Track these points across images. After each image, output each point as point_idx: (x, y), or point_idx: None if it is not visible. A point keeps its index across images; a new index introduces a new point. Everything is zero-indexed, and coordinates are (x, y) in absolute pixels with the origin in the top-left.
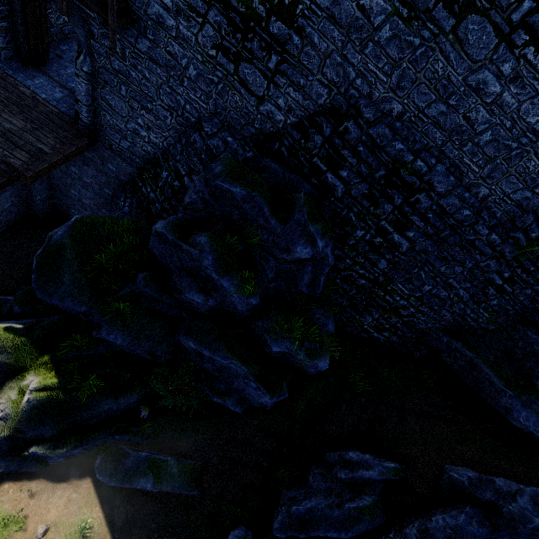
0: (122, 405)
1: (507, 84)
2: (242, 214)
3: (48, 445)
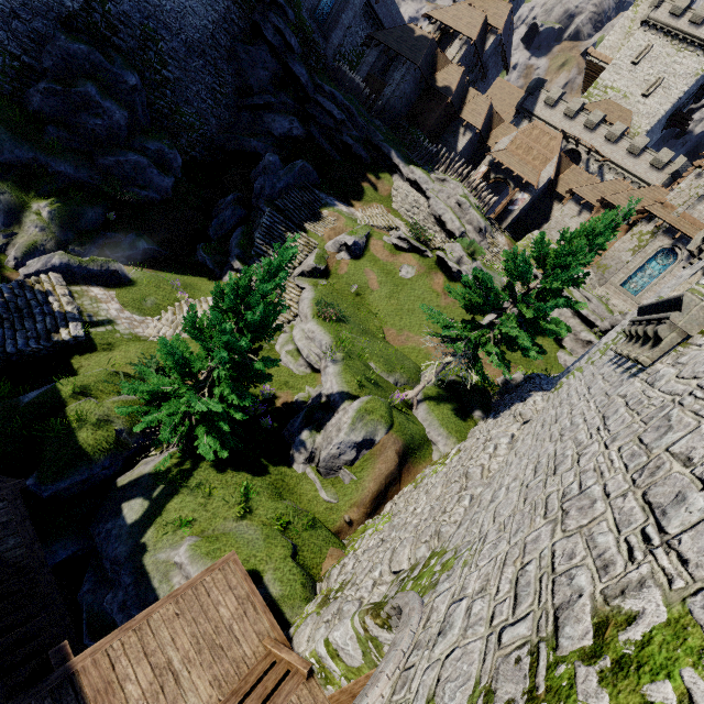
0: (97, 215)
1: None
2: (91, 64)
3: (77, 244)
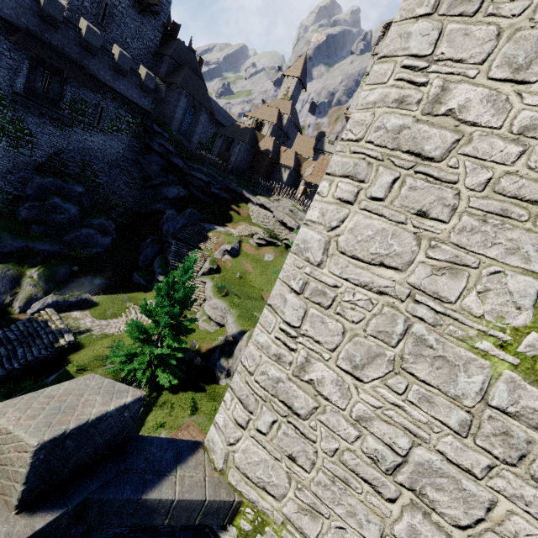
0: (67, 270)
1: (91, 137)
2: (55, 187)
3: (56, 290)
